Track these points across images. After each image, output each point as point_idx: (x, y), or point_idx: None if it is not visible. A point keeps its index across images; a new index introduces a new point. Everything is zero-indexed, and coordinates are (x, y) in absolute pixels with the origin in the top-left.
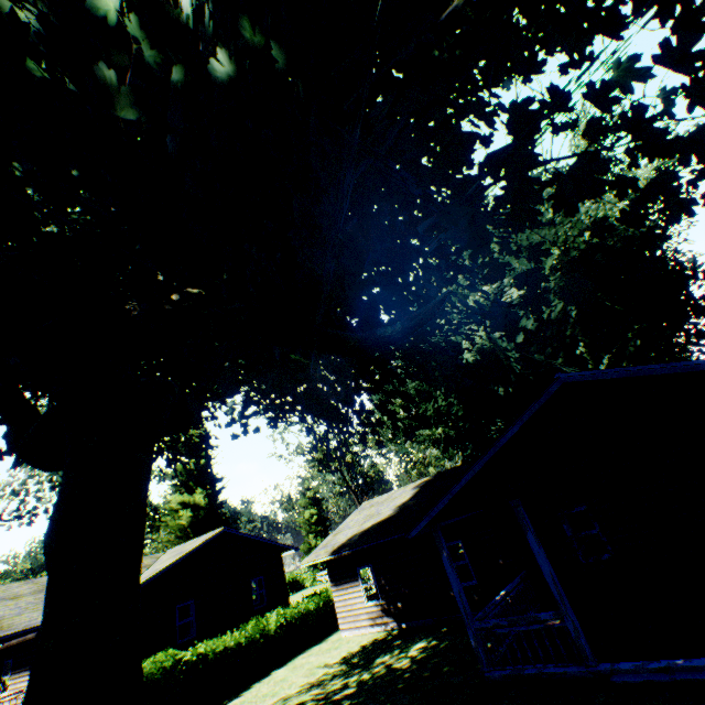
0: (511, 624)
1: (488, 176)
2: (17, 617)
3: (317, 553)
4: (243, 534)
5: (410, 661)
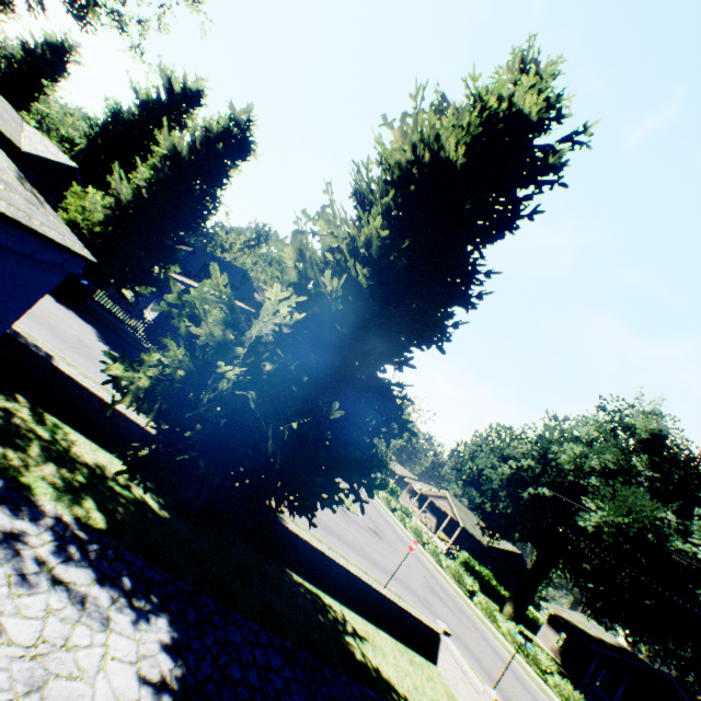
0: (599, 700)
1: (630, 627)
2: (466, 523)
3: (550, 606)
4: (524, 561)
5: (558, 667)
